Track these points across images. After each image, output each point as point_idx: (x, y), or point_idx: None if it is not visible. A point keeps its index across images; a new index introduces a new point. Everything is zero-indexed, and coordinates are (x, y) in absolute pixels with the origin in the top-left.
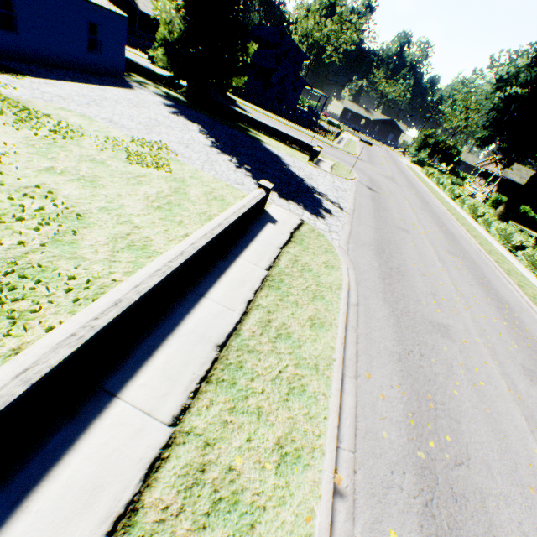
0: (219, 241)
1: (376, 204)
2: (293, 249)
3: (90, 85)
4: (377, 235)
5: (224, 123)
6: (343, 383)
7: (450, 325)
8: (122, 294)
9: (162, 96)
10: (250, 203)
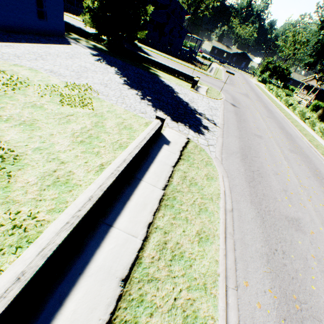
0: (125, 171)
1: (238, 117)
2: (182, 166)
3: (39, 44)
4: (241, 143)
5: (133, 65)
6: (227, 297)
7: (300, 218)
8: (26, 264)
9: (90, 48)
10: (149, 134)
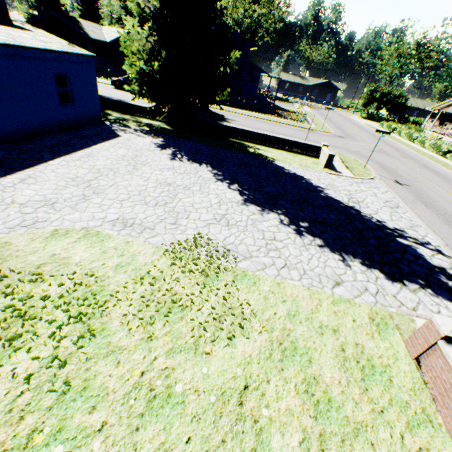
0: None
1: (434, 211)
2: None
3: (73, 153)
4: None
5: (221, 146)
6: None
7: None
8: None
9: (148, 133)
10: None
